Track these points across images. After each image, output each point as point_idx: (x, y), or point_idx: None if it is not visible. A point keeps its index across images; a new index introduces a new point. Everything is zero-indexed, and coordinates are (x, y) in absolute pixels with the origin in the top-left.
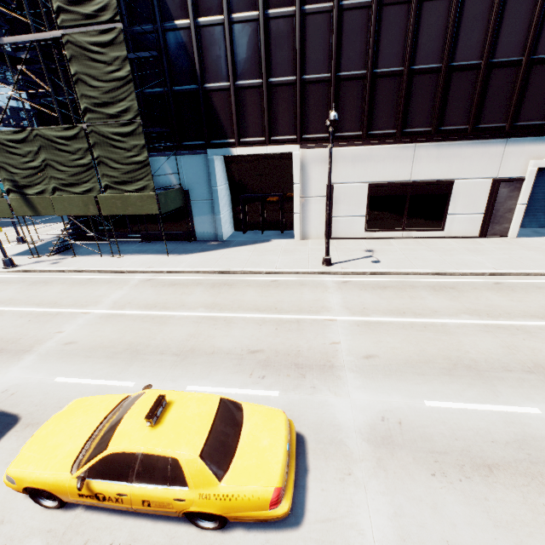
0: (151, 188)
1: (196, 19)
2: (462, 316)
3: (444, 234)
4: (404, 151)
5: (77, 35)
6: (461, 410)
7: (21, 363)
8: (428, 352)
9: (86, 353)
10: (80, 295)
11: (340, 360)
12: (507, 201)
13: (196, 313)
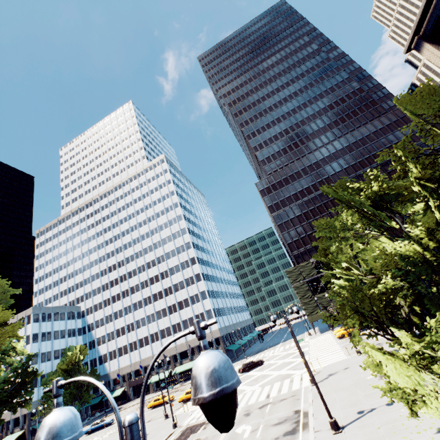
0: None
1: None
2: None
3: None
4: None
5: None
6: None
7: None
8: None
9: None
10: None
11: None
12: None
13: None
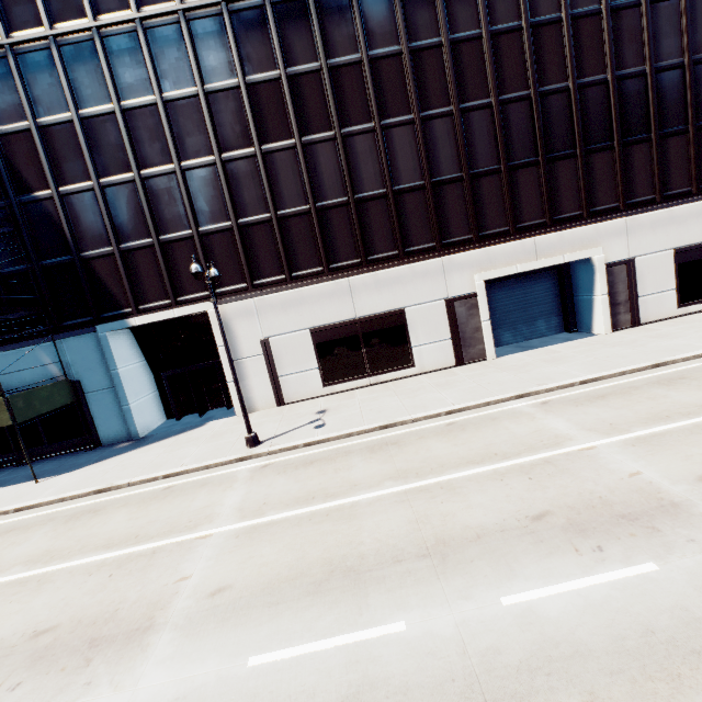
0: None
1: (59, 188)
2: (385, 484)
3: (417, 370)
4: (338, 287)
5: None
6: (296, 658)
7: None
8: (307, 559)
9: None
10: None
11: (169, 611)
12: (470, 320)
13: (1, 579)
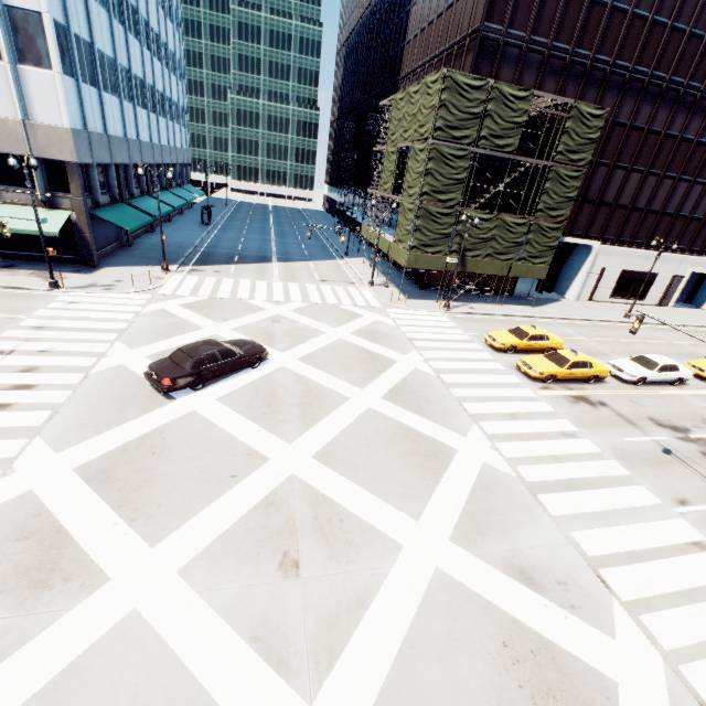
0: (548, 263)
1: None
2: None
3: (643, 303)
4: (644, 254)
5: (560, 168)
6: None
7: (617, 358)
8: None
9: (629, 354)
10: (550, 330)
11: None
12: (674, 287)
13: (627, 340)
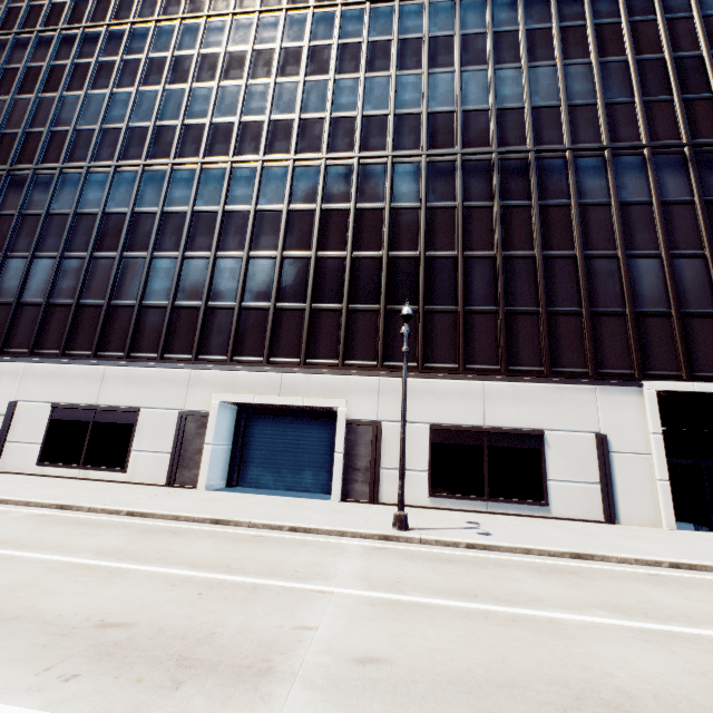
0: None
1: None
2: None
3: (127, 477)
4: (94, 372)
5: None
6: None
7: None
8: None
9: None
10: None
11: None
12: (197, 439)
13: None
